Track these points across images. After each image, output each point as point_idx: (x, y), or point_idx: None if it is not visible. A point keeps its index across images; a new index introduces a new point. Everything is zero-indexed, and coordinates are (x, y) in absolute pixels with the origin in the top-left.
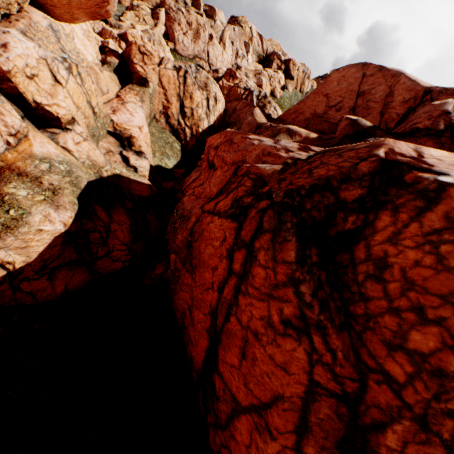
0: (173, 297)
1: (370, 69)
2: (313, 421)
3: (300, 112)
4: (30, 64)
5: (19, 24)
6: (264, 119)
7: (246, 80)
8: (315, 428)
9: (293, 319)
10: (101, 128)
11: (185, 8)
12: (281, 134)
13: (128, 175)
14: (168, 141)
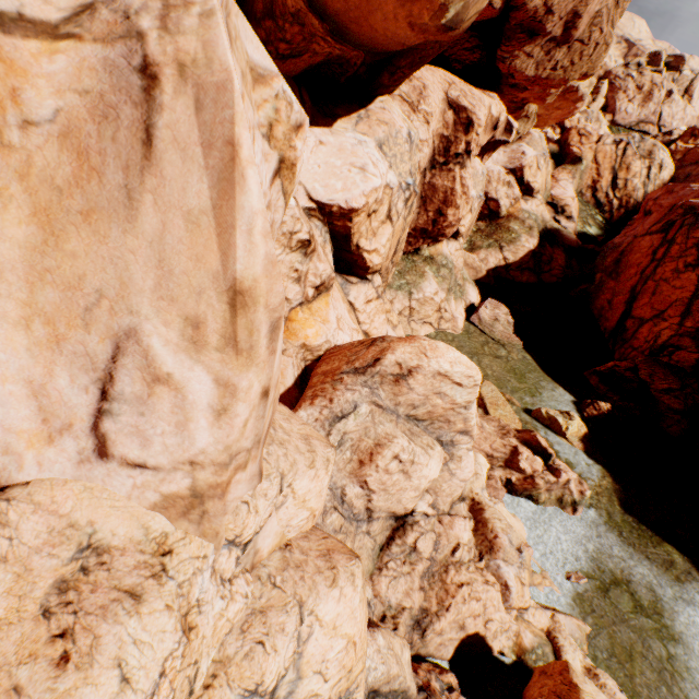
0: (592, 302)
1: None
2: (693, 310)
3: None
4: (531, 160)
5: (525, 140)
6: None
7: None
8: (693, 313)
9: (691, 263)
10: (543, 199)
11: (636, 70)
12: None
13: (562, 231)
14: (590, 213)
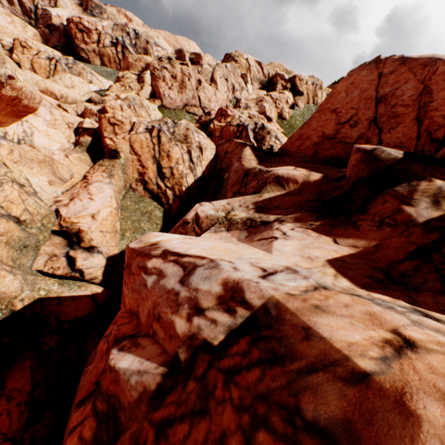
0: None
1: (388, 65)
2: None
3: (305, 137)
4: None
5: None
6: (254, 161)
7: (239, 115)
8: None
9: None
10: (38, 233)
11: (169, 63)
12: (268, 185)
13: (60, 292)
14: (146, 211)
